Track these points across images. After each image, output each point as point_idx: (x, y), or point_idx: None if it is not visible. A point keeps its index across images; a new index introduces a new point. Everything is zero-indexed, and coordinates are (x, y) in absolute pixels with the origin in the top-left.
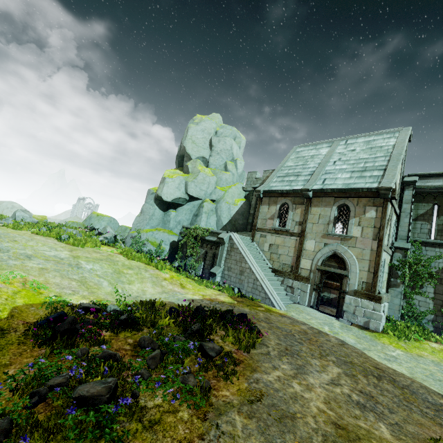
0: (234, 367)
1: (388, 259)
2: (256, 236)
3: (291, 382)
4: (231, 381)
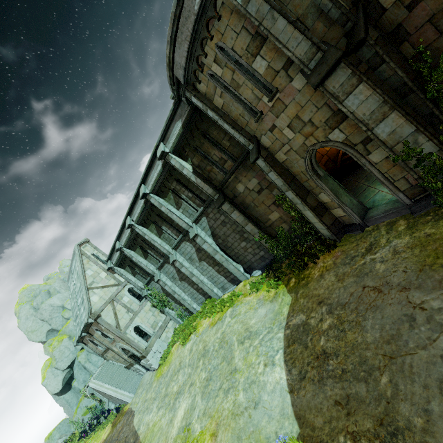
0: None
1: (147, 307)
2: (106, 358)
3: None
4: None
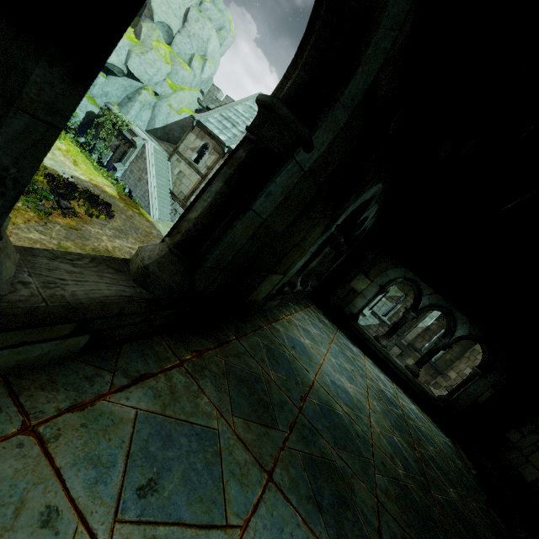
0: (75, 218)
1: None
2: (174, 157)
3: (104, 236)
4: (67, 219)
